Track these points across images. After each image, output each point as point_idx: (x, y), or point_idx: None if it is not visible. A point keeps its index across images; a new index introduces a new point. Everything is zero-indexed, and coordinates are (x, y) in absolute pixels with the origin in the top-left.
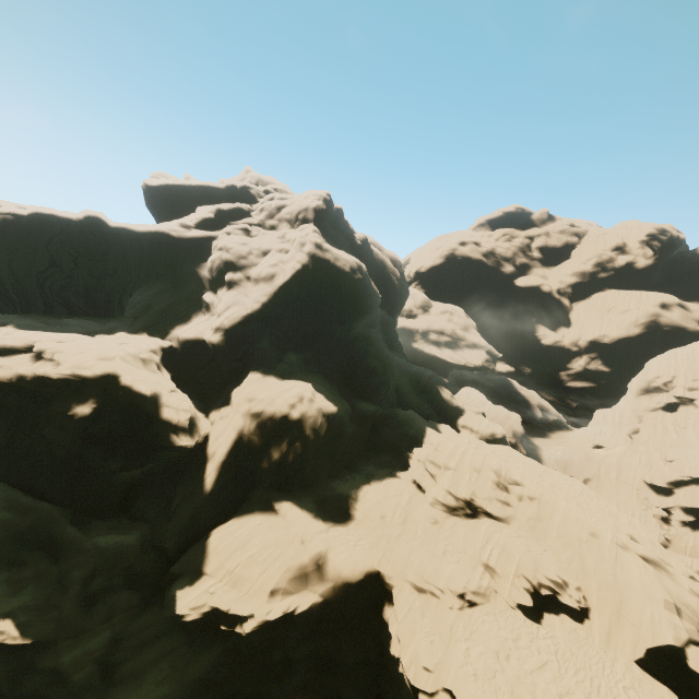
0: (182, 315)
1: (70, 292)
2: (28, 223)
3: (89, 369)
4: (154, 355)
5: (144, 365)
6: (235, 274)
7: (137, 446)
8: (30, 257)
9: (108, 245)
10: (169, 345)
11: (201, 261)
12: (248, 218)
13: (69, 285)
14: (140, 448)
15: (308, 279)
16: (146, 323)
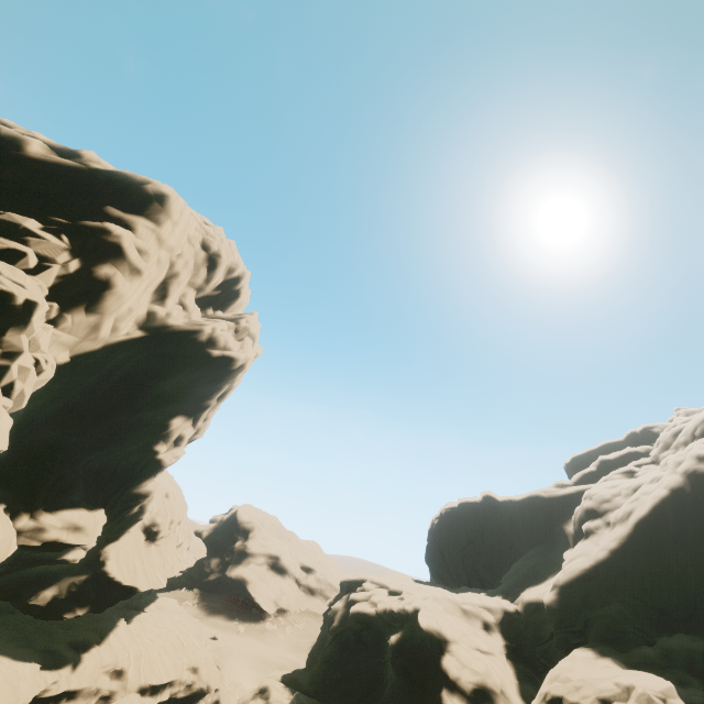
0: (539, 576)
1: (479, 565)
2: (457, 511)
3: (411, 605)
4: (484, 611)
5: (463, 615)
6: (591, 522)
7: (423, 696)
8: (457, 537)
9: (502, 518)
10: (515, 609)
11: (571, 517)
12: (639, 459)
13: (479, 559)
14: (426, 701)
15: (686, 507)
16: (507, 586)
